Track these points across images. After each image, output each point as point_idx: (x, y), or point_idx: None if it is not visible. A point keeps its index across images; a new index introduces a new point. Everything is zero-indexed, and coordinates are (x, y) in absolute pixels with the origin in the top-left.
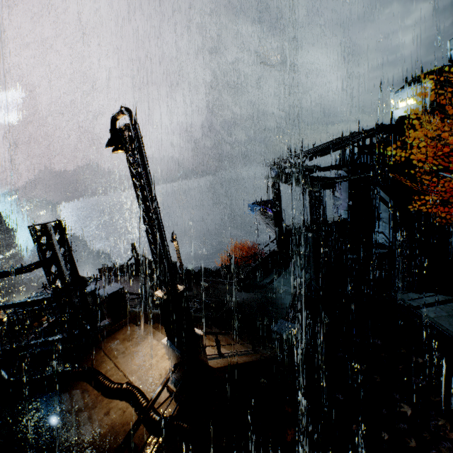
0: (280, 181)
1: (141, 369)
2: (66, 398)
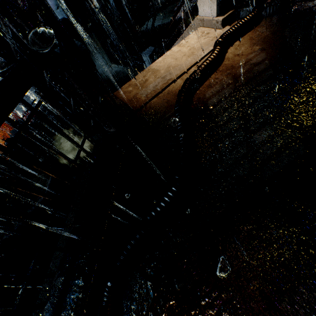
0: None
1: (194, 53)
2: (216, 98)
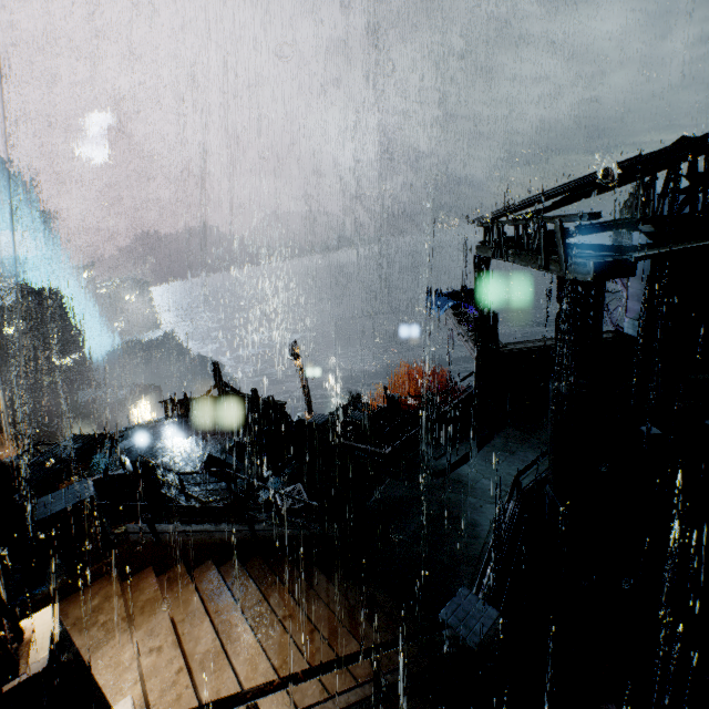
0: (492, 254)
1: None
2: None
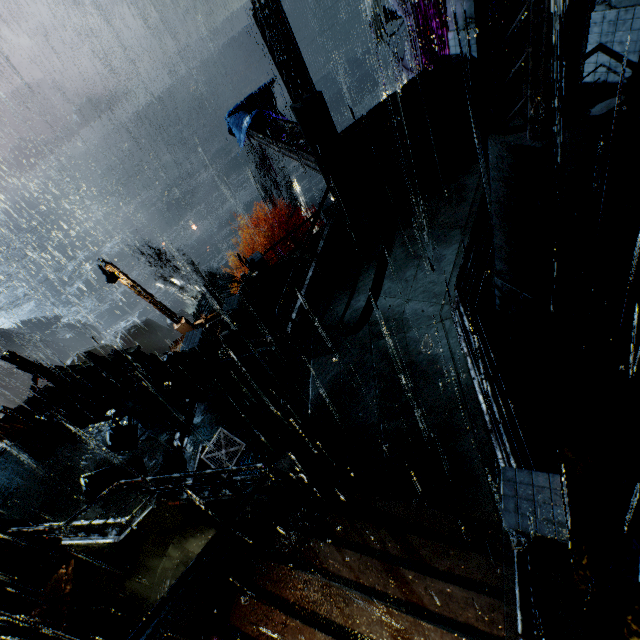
0: None
1: None
2: None
